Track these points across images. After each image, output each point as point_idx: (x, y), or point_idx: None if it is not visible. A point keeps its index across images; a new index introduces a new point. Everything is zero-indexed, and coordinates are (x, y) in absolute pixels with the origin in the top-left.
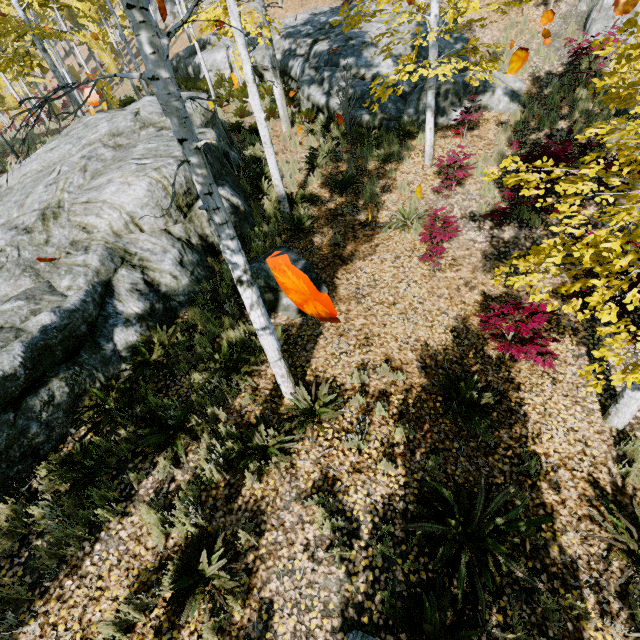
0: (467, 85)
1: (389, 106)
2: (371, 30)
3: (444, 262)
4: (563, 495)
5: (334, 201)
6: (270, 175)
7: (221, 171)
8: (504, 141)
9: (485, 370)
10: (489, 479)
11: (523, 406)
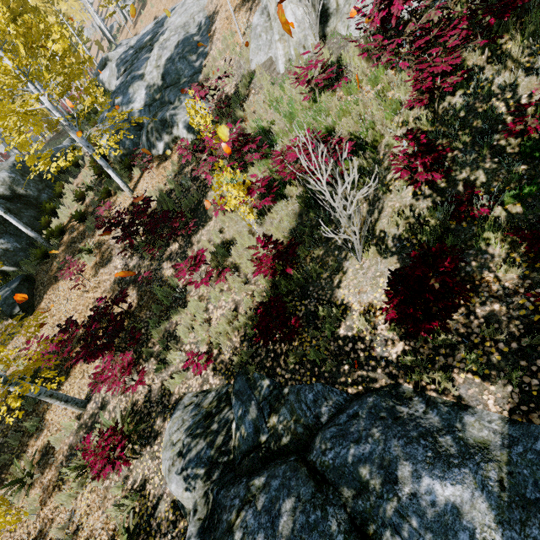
0: (166, 120)
1: (127, 143)
2: (151, 56)
3: (93, 285)
4: (36, 442)
5: (78, 230)
6: (58, 209)
7: (2, 226)
8: (173, 173)
9: (63, 365)
10: (19, 428)
11: (61, 390)
